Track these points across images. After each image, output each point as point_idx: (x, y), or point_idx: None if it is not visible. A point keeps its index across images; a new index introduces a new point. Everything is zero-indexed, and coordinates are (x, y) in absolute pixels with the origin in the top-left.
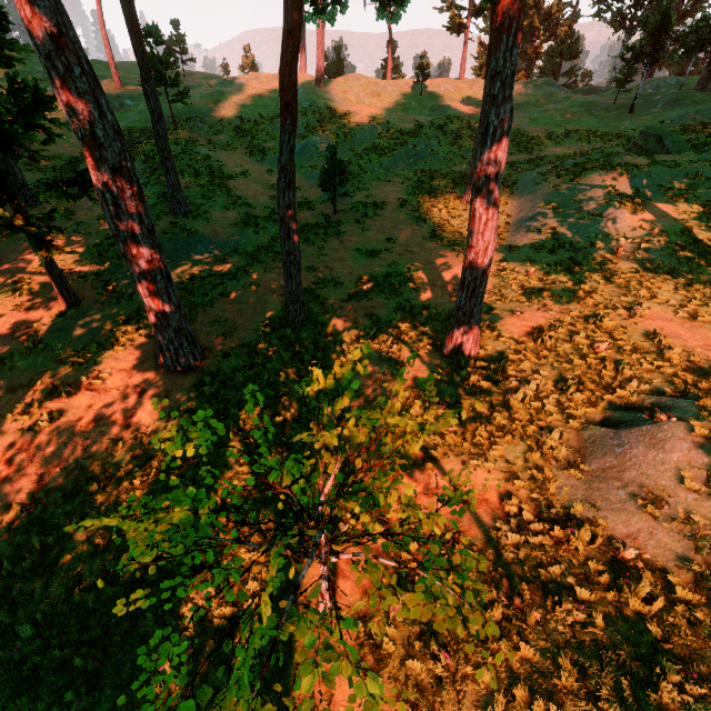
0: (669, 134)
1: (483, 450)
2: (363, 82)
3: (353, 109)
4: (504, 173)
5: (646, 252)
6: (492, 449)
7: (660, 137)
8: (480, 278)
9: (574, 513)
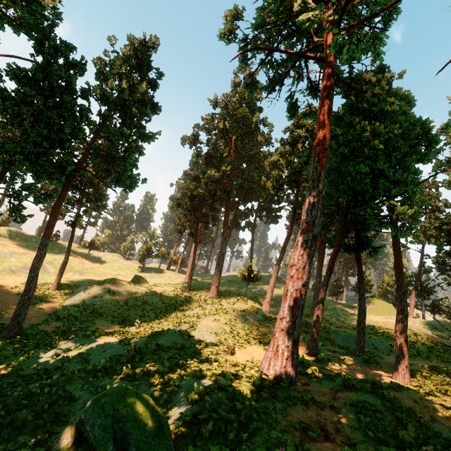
0: (143, 278)
1: (2, 360)
2: (19, 233)
3: (5, 242)
4: (78, 282)
5: (110, 307)
6: (6, 359)
7: (139, 278)
8: (26, 300)
9: (29, 366)
